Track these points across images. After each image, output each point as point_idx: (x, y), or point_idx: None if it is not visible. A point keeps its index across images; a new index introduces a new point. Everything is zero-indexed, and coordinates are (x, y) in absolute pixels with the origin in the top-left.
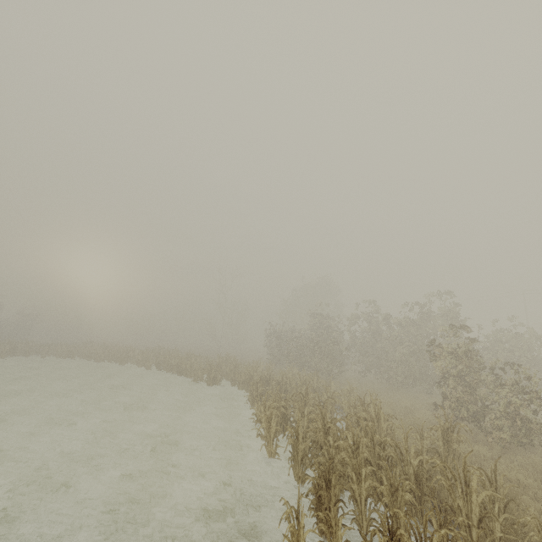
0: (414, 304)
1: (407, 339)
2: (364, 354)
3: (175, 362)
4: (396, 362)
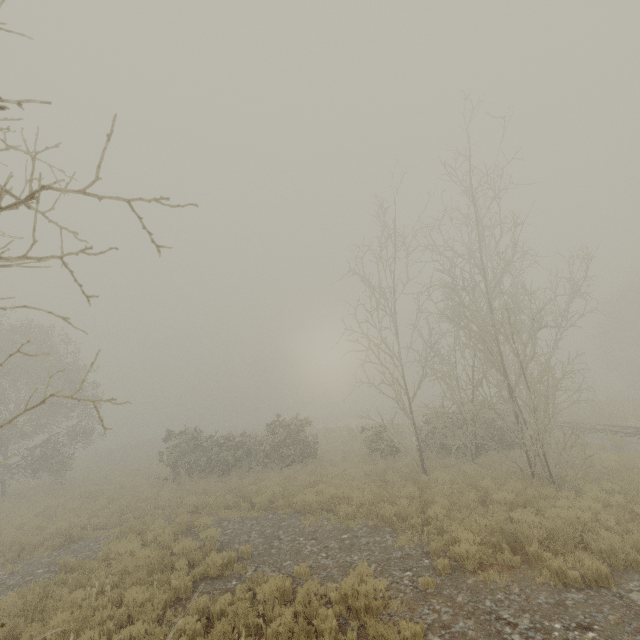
0: None
1: None
2: None
3: None
4: None
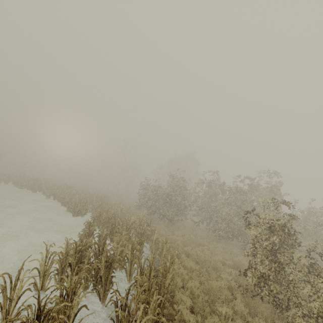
0: (244, 176)
1: (233, 202)
2: (201, 209)
3: (64, 196)
4: (221, 220)
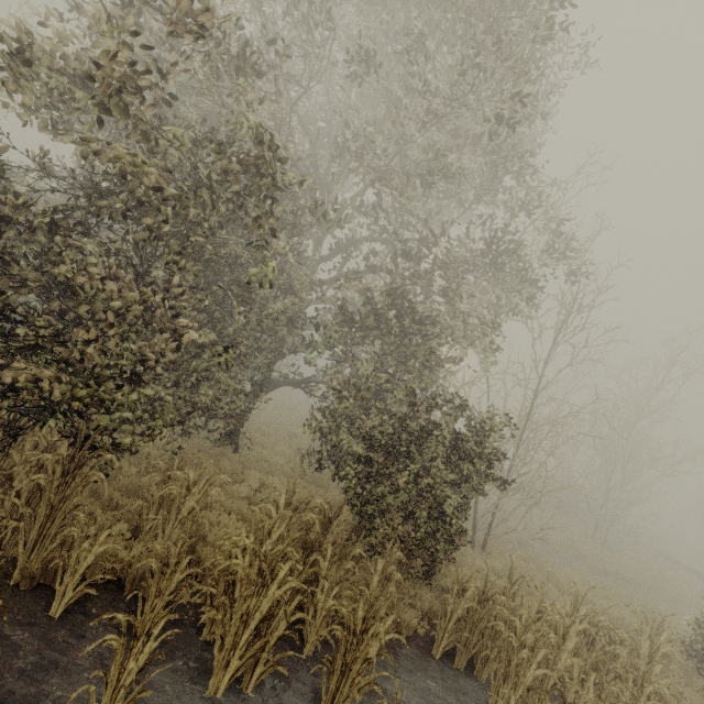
0: None
1: None
2: None
3: None
4: None
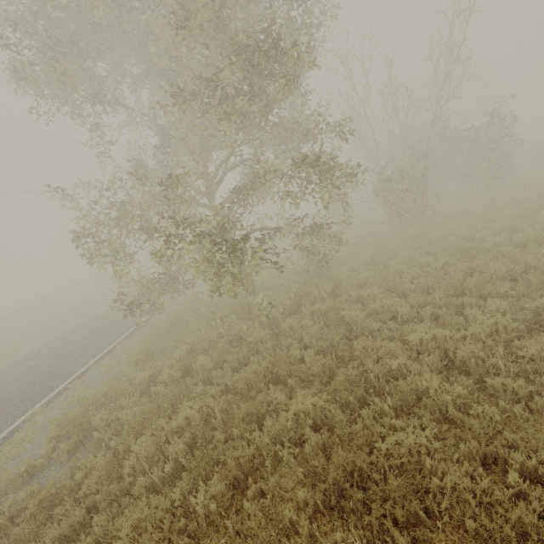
0: None
1: None
2: None
3: None
4: None
